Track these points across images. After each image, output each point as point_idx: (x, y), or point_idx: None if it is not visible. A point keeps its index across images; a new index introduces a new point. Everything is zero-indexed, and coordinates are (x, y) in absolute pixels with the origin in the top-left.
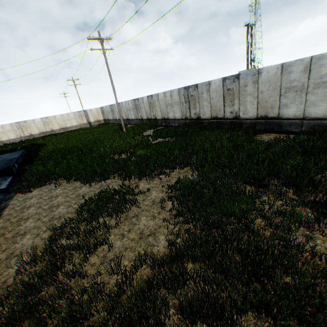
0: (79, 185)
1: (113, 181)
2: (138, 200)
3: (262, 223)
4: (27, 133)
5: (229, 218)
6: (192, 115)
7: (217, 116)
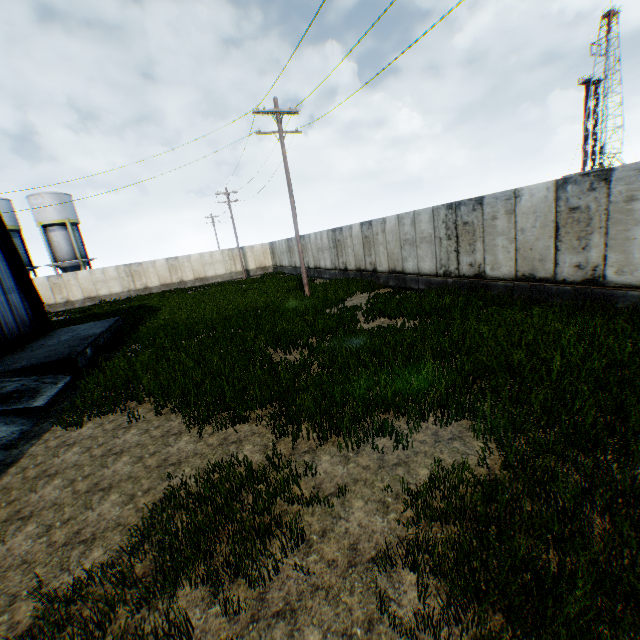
0: (178, 428)
1: (255, 431)
2: (308, 529)
3: None
4: (140, 284)
5: None
6: (464, 268)
7: (532, 274)
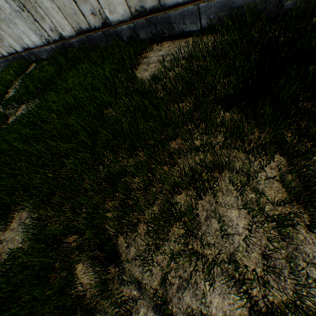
0: None
1: None
2: None
3: None
4: None
5: None
6: (51, 34)
7: (81, 28)
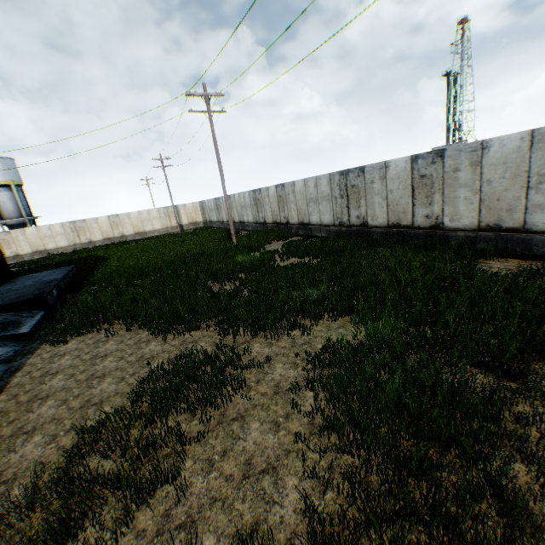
0: (147, 338)
1: (206, 335)
2: (248, 381)
3: (527, 475)
4: (85, 239)
5: (444, 452)
6: (353, 219)
7: (399, 223)
